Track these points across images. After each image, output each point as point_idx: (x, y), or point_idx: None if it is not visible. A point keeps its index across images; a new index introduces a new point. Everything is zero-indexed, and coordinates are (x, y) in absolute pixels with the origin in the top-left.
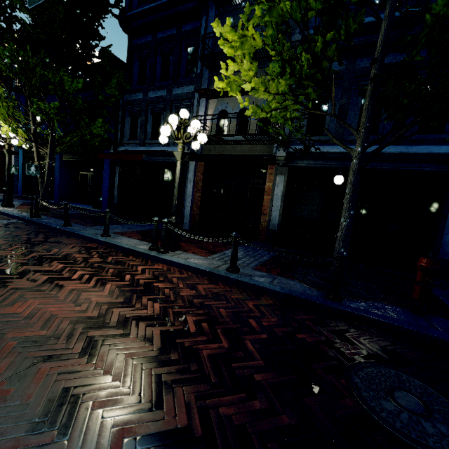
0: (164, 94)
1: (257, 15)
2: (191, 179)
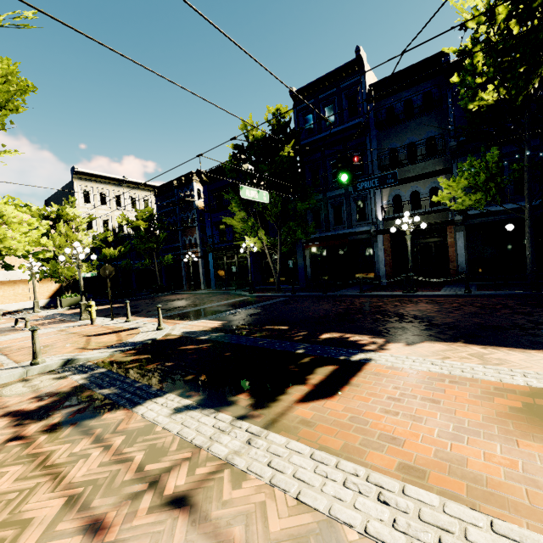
0: (342, 192)
1: (465, 175)
2: (381, 248)
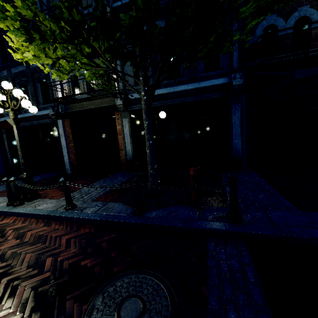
0: (24, 68)
1: None
2: (62, 134)
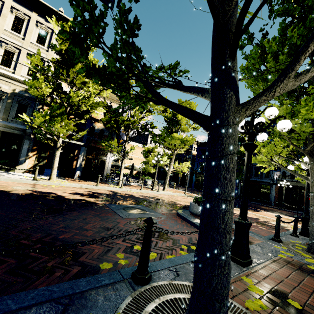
0: None
1: None
2: (273, 190)
